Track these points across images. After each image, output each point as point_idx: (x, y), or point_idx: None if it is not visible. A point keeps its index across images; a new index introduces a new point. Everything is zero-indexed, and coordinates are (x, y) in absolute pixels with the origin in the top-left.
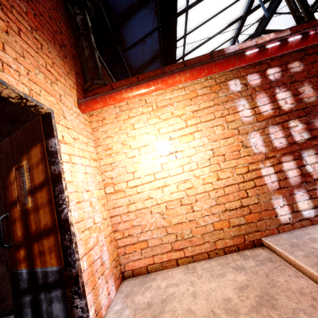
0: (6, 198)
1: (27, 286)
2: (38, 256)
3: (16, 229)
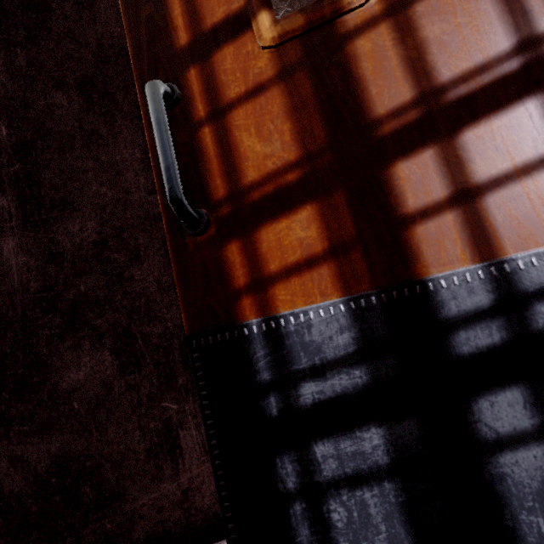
0: (160, 32)
1: (349, 385)
2: (440, 216)
3: (240, 138)
